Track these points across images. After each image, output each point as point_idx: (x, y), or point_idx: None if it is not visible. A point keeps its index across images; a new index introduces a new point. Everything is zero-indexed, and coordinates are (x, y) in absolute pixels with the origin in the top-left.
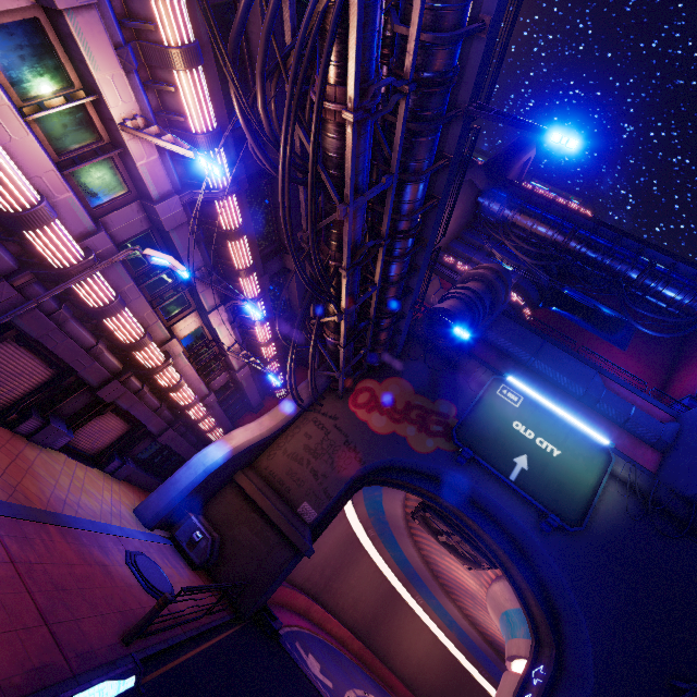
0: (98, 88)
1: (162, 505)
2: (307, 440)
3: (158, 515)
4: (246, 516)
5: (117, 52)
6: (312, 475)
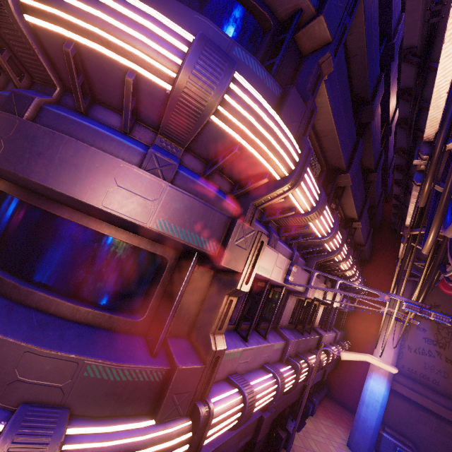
0: (270, 279)
1: (368, 442)
2: (423, 333)
3: (369, 450)
4: (416, 415)
5: (269, 244)
6: (450, 365)
